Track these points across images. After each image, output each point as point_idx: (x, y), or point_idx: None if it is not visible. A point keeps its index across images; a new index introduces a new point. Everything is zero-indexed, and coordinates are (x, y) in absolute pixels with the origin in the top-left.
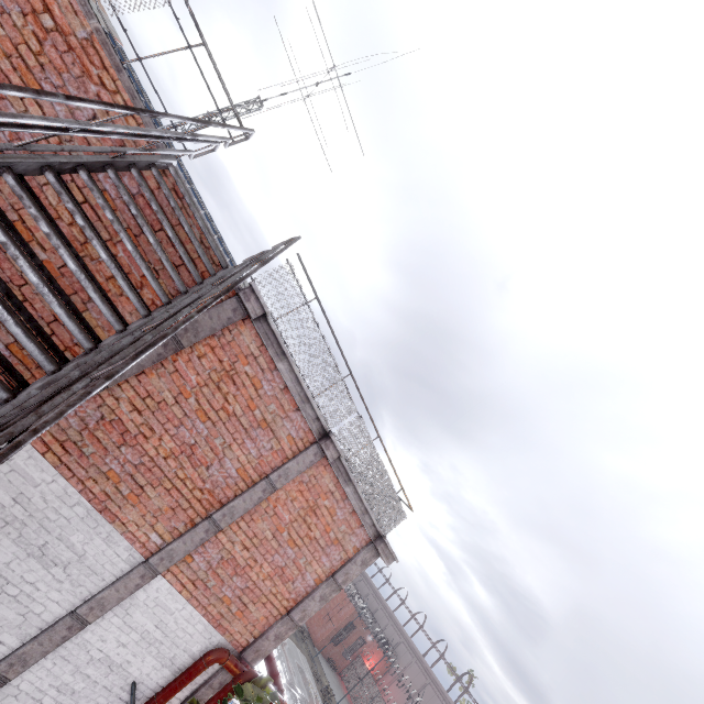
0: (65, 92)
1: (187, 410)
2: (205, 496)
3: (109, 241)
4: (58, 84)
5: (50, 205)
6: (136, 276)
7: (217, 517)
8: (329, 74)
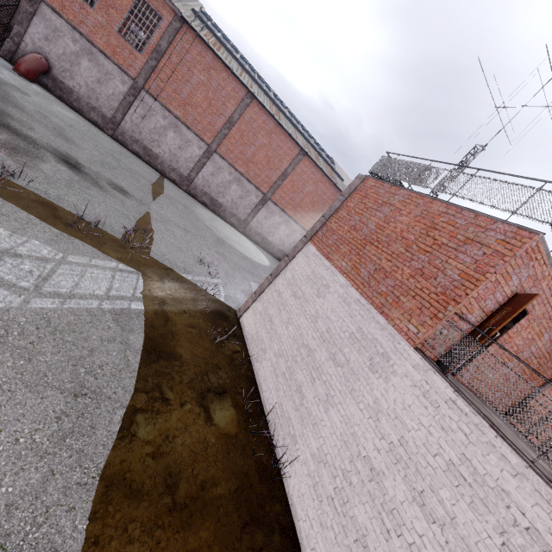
0: (549, 332)
1: (550, 393)
2: (546, 412)
3: (546, 362)
4: (548, 331)
5: (532, 363)
6: (550, 367)
7: (549, 417)
8: (547, 106)
